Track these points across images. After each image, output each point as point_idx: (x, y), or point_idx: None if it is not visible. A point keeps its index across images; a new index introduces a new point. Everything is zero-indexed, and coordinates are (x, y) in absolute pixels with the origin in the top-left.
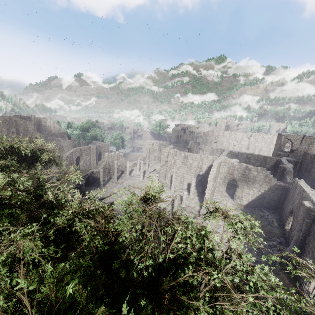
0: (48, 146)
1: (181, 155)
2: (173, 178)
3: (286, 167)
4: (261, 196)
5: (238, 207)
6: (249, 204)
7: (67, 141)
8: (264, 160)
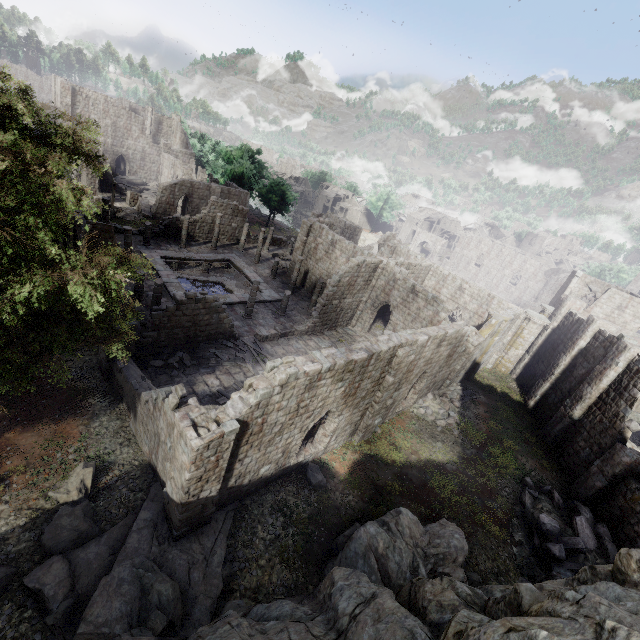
0: (82, 134)
1: (328, 237)
2: (294, 271)
3: (494, 316)
4: None
5: None
6: None
7: (184, 167)
8: (487, 303)
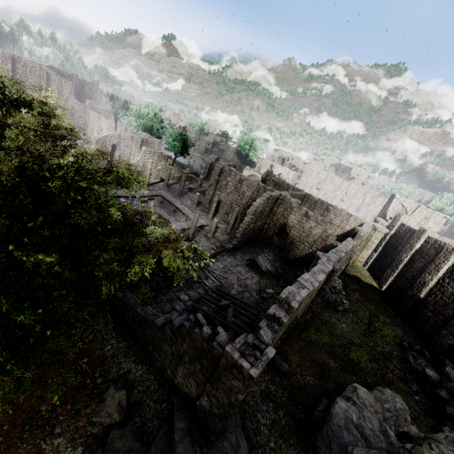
0: (51, 101)
1: (236, 177)
2: (214, 202)
3: (360, 230)
4: (310, 255)
5: (278, 260)
6: (295, 262)
7: (108, 122)
8: (346, 219)
